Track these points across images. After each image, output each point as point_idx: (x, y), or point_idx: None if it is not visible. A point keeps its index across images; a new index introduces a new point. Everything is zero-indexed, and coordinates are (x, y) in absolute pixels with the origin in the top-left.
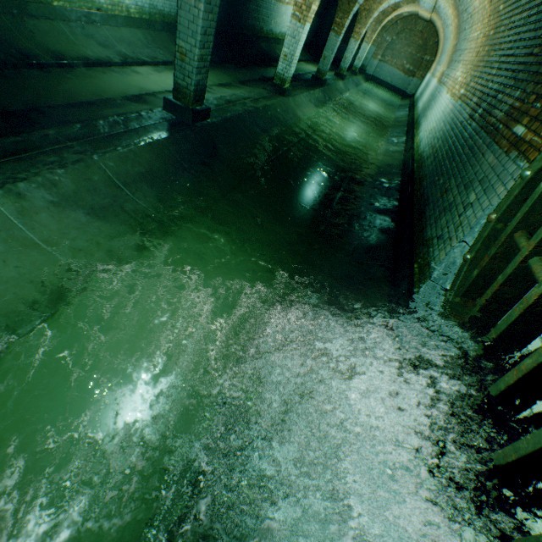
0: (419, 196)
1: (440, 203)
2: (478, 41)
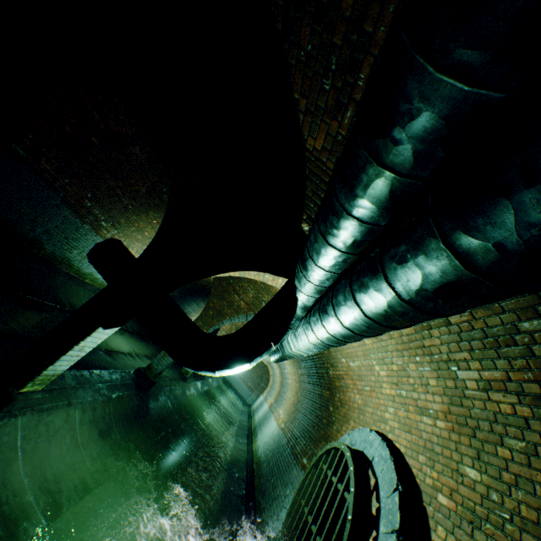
0: (259, 488)
1: (273, 493)
2: (291, 400)
